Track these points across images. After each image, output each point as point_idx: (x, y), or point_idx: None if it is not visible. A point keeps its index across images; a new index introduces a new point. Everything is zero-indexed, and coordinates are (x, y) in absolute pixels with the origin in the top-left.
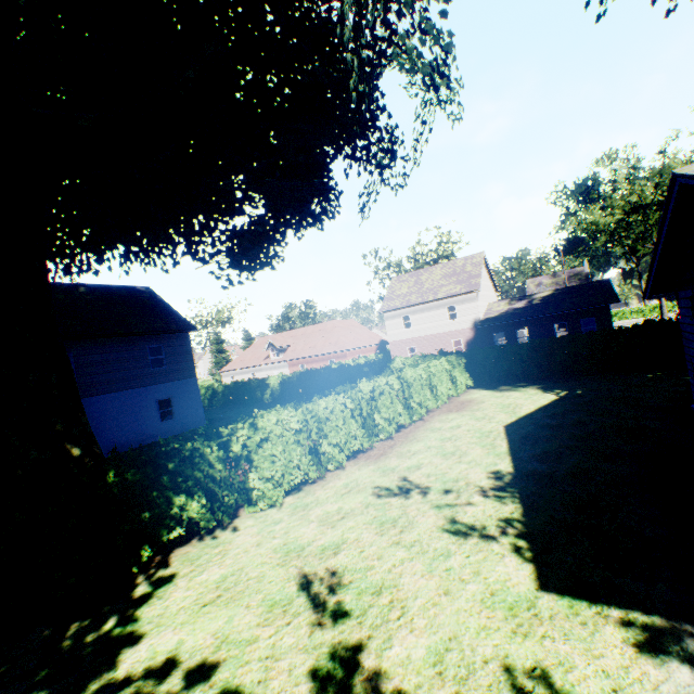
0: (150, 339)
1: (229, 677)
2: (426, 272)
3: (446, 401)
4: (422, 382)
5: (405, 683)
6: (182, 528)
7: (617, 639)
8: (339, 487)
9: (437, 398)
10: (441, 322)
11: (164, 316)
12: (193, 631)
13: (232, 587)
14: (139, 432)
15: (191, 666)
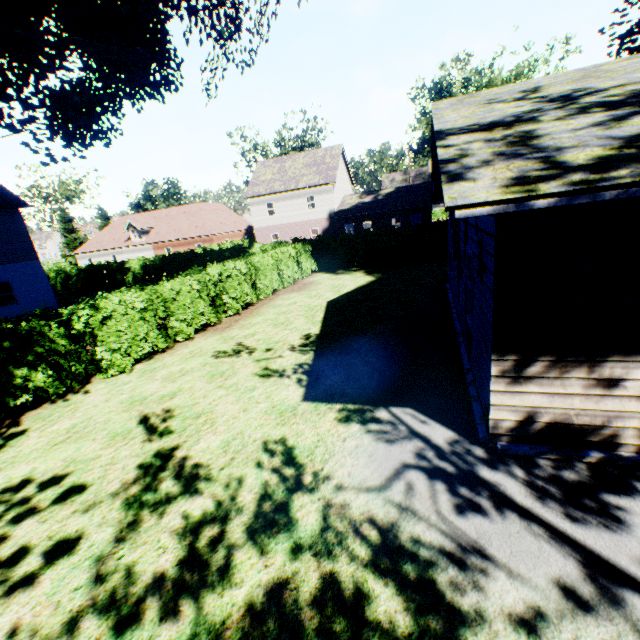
0: None
1: (76, 480)
2: (290, 160)
3: (293, 283)
4: (269, 267)
5: (202, 459)
6: (31, 396)
7: (332, 418)
8: (186, 354)
9: (284, 281)
10: (302, 211)
11: None
12: (46, 461)
13: (82, 430)
14: None
15: (44, 480)
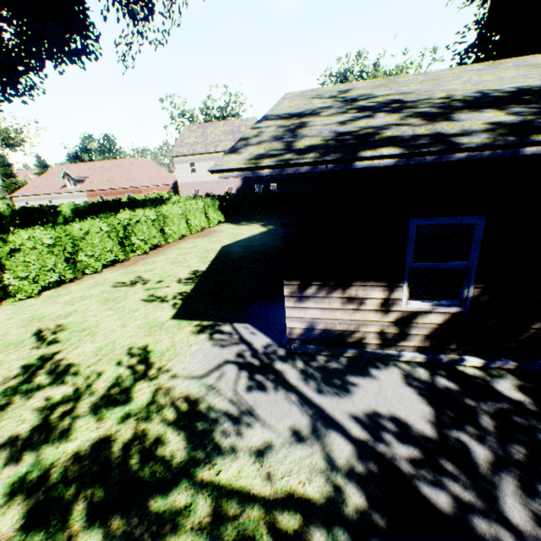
0: None
1: None
2: (212, 127)
3: (201, 231)
4: (178, 215)
5: (76, 360)
6: None
7: (189, 331)
8: (91, 284)
9: (192, 228)
10: None
11: None
12: None
13: None
14: None
15: None
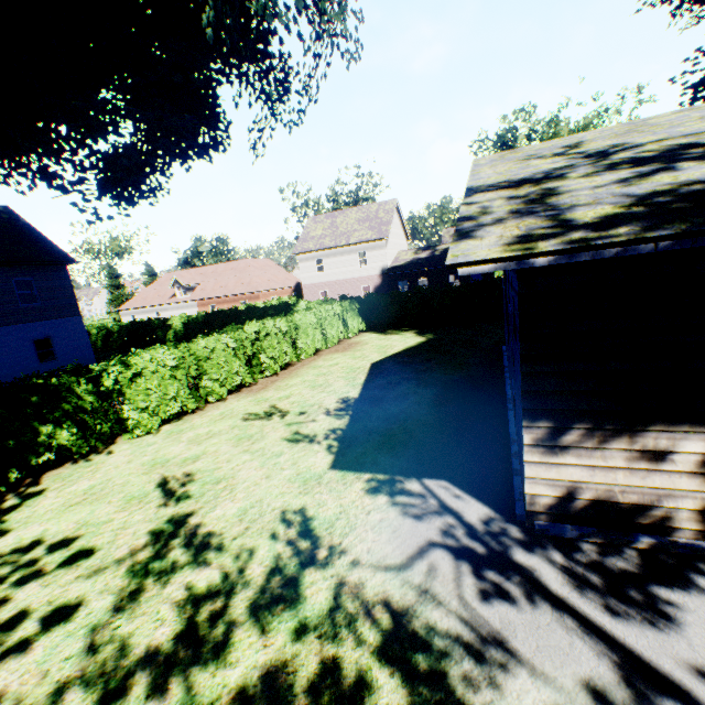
0: (14, 271)
1: (85, 543)
2: (342, 215)
3: (338, 343)
4: (312, 325)
5: (215, 527)
6: (54, 454)
7: (359, 488)
8: (216, 415)
9: (328, 340)
10: (353, 268)
11: (31, 243)
12: (58, 523)
13: (99, 492)
14: (12, 374)
15: (54, 542)
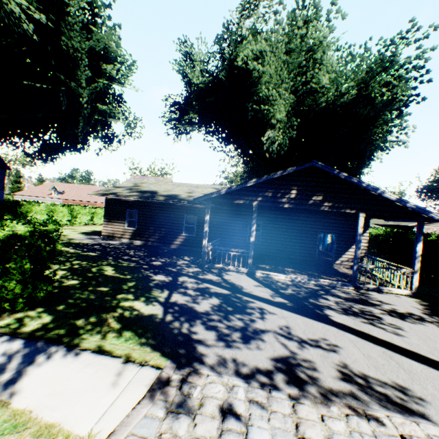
0: None
1: None
2: (147, 178)
3: None
4: (102, 214)
5: None
6: None
7: (80, 235)
8: None
9: None
10: None
11: None
12: None
13: None
14: None
15: None
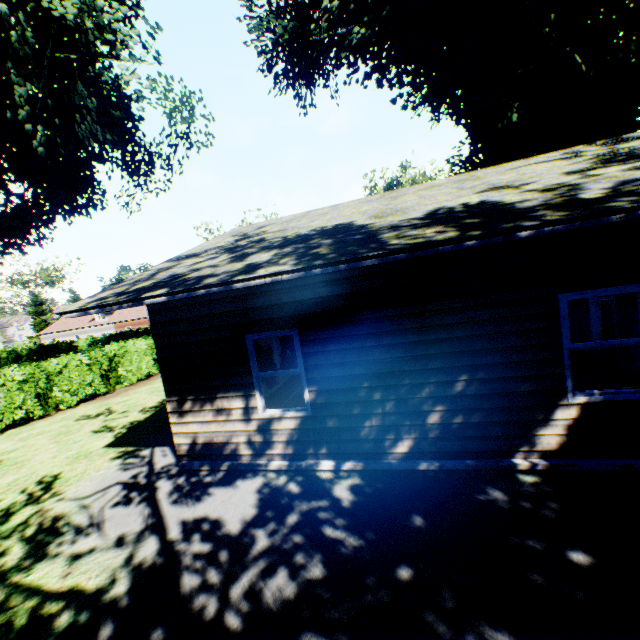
0: None
1: None
2: None
3: None
4: None
5: None
6: None
7: (109, 457)
8: (58, 419)
9: None
10: None
11: None
12: None
13: None
14: None
15: None
